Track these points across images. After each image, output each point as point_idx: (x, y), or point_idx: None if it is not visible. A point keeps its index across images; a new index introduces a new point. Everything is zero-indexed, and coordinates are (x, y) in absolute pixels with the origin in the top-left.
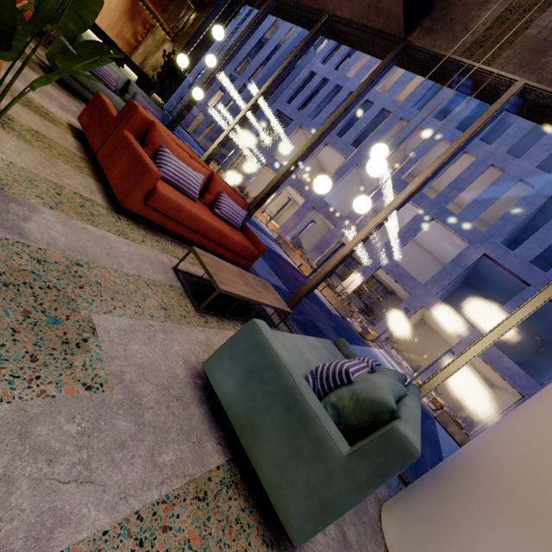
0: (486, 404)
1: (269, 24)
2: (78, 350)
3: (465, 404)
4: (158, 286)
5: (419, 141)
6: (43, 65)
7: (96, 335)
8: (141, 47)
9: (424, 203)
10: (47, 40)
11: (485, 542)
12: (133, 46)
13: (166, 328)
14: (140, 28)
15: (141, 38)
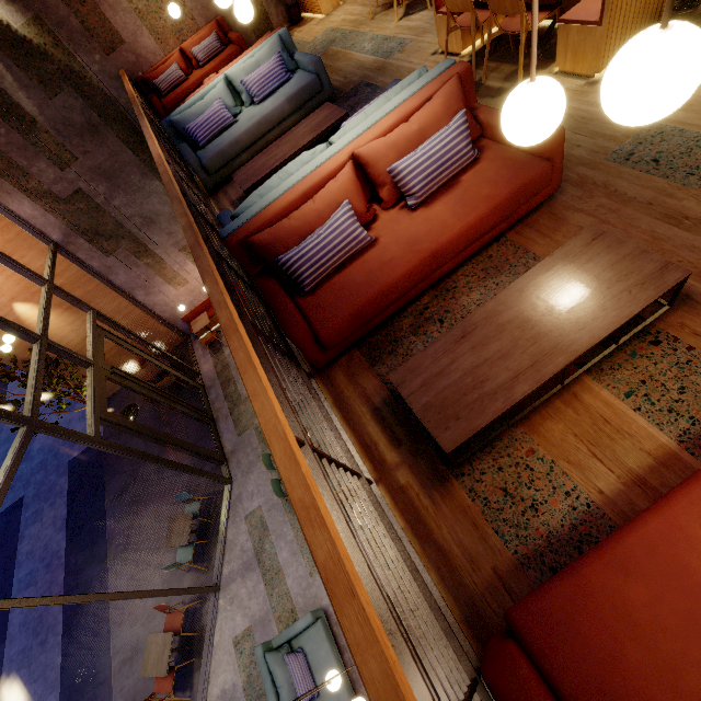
0: None
1: None
2: None
3: None
4: None
5: None
6: None
7: None
8: None
9: None
10: None
11: None
12: None
13: None
14: None
15: None
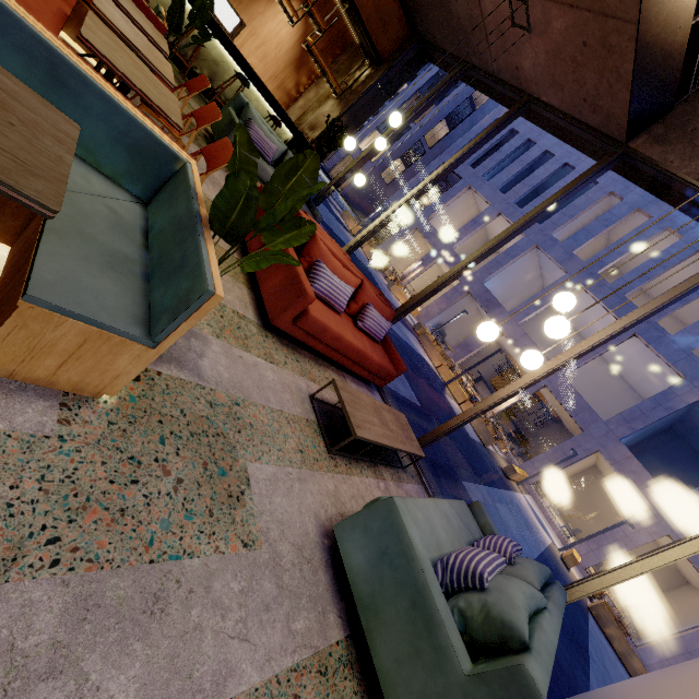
0: (672, 609)
1: None
2: (238, 504)
3: (639, 597)
4: (296, 422)
5: (633, 225)
6: (207, 135)
7: (250, 486)
8: (302, 100)
9: (625, 311)
10: (211, 100)
11: None
12: (293, 97)
13: (302, 475)
14: (304, 78)
15: (304, 89)
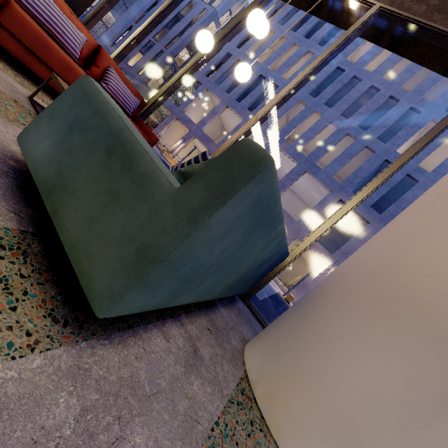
0: None
1: (185, 3)
2: None
3: None
4: None
5: (298, 112)
6: None
7: None
8: None
9: (300, 159)
10: None
11: (342, 342)
12: None
13: None
14: None
15: None
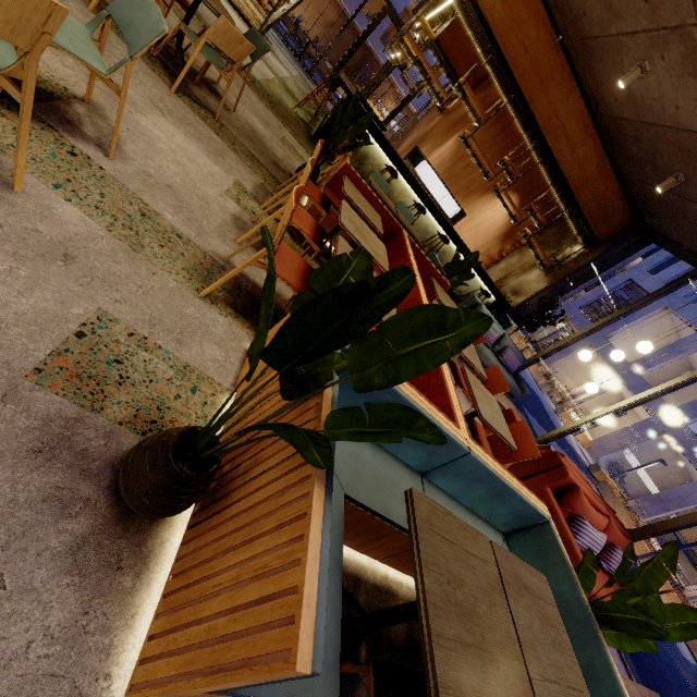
0: None
1: None
2: None
3: None
4: None
5: None
6: None
7: None
8: (503, 263)
9: None
10: None
11: None
12: (494, 260)
13: None
14: (508, 246)
15: (506, 254)
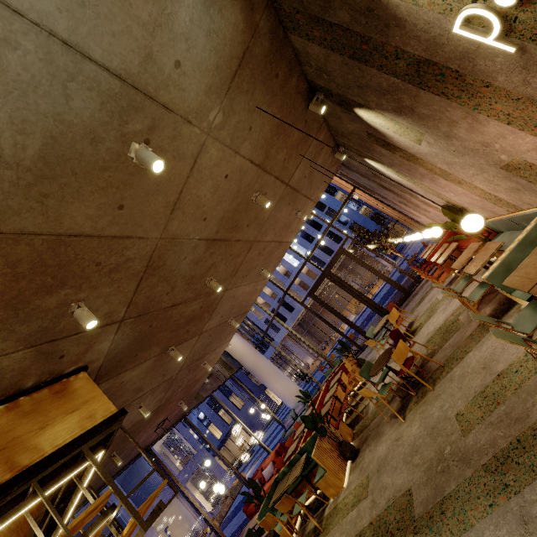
0: (172, 531)
1: None
2: None
3: None
4: None
5: None
6: None
7: None
8: None
9: None
10: None
11: None
12: None
13: None
14: None
15: None
